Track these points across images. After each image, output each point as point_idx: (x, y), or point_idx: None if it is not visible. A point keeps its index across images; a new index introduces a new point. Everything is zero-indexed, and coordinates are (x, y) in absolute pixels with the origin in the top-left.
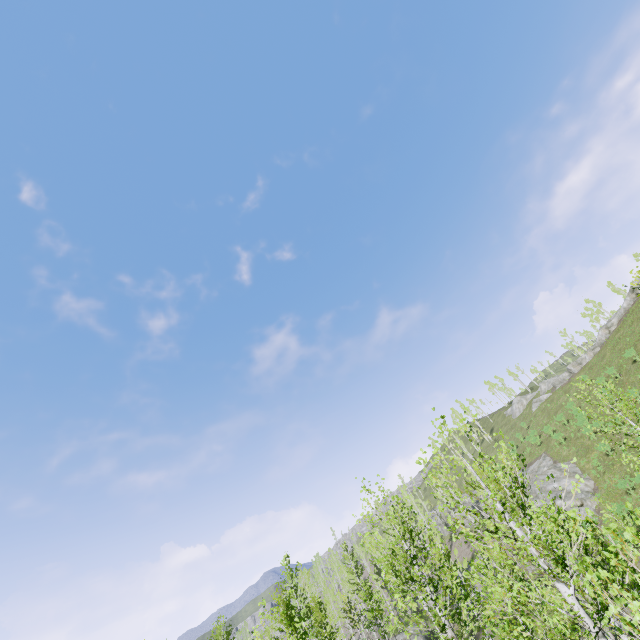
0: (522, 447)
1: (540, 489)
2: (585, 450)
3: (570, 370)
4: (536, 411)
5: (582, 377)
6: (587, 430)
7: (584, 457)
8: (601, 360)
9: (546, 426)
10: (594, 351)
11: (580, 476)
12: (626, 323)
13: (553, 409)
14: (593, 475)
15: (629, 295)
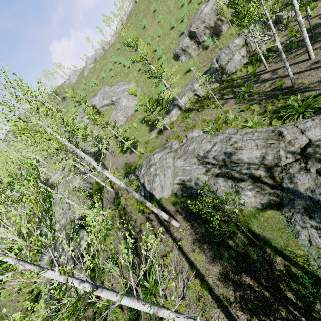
0: (86, 92)
1: (113, 93)
2: (127, 74)
3: (104, 48)
4: (88, 74)
5: (116, 44)
6: (128, 63)
7: (128, 77)
8: (122, 38)
9: (102, 72)
10: (116, 36)
11: (129, 84)
12: (132, 17)
13: (100, 68)
14: (137, 79)
15: (132, 1)
